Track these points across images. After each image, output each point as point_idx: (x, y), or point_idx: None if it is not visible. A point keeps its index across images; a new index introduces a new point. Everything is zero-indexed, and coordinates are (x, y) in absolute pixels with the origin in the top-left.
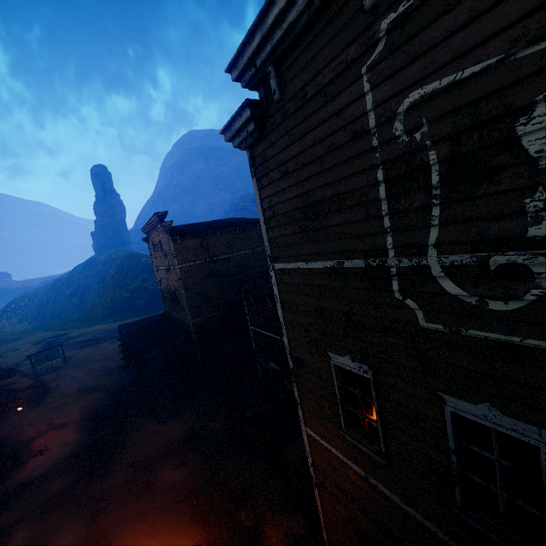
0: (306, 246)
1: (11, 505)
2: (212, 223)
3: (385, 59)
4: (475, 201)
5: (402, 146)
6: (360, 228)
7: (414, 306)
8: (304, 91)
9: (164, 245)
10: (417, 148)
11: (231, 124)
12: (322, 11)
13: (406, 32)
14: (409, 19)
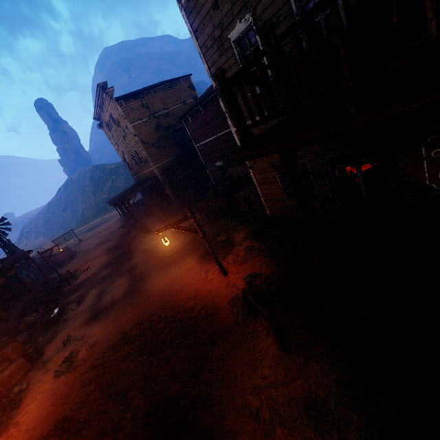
0: None
1: (81, 288)
2: (146, 88)
3: None
4: None
5: None
6: None
7: None
8: None
9: (114, 115)
10: None
11: None
12: None
13: None
14: None
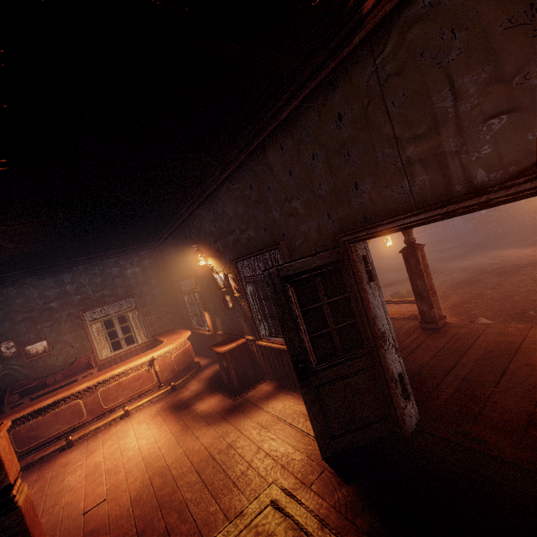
0: None
1: None
2: None
3: None
4: None
5: None
6: None
7: None
8: None
9: None
10: None
11: None
12: None
13: None
14: None
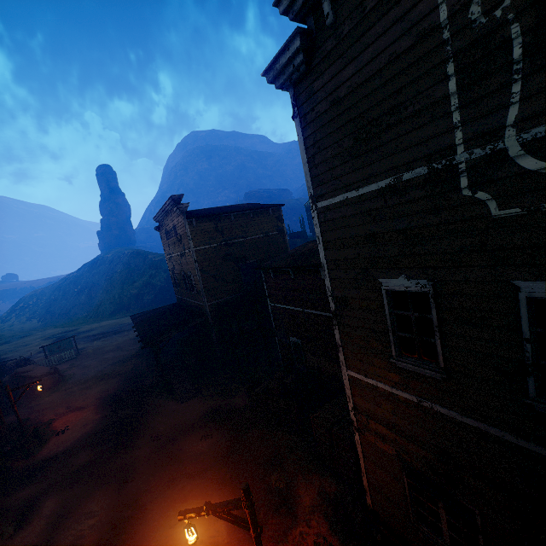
0: (357, 172)
1: (38, 477)
2: (226, 208)
3: None
4: None
5: (478, 29)
6: (423, 133)
7: (485, 198)
8: (362, 6)
9: (179, 229)
10: (497, 27)
11: (276, 61)
12: None
13: None
14: None
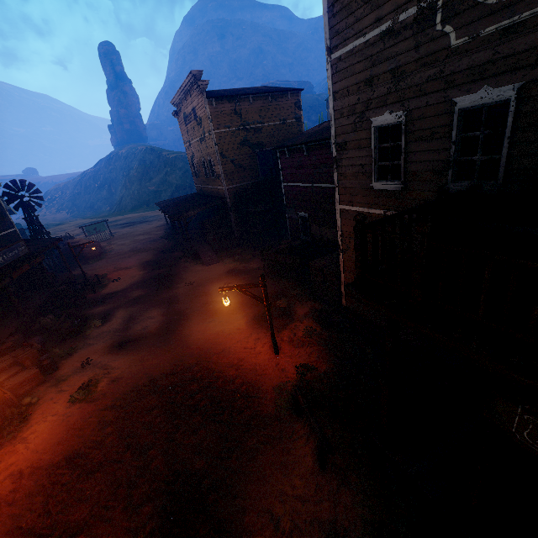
0: (366, 18)
1: (107, 302)
2: (245, 90)
3: None
4: None
5: None
6: None
7: (449, 30)
8: None
9: (198, 111)
10: None
11: None
12: None
13: None
14: None
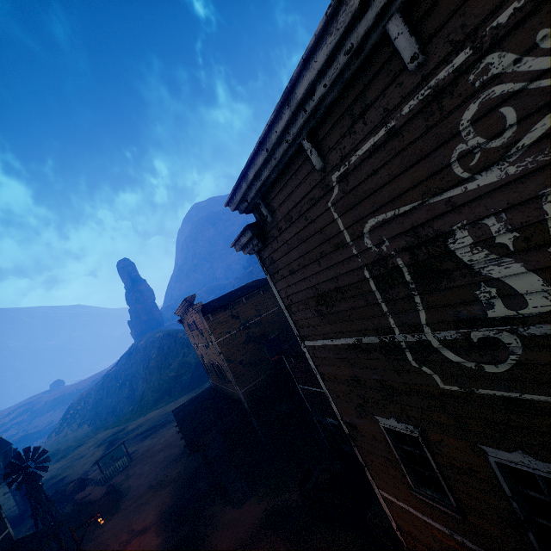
0: (327, 326)
1: None
2: (237, 292)
3: (342, 198)
4: (442, 292)
5: (375, 254)
6: (365, 312)
7: (430, 372)
8: (289, 215)
9: (198, 324)
10: (387, 256)
11: (238, 240)
12: (286, 166)
13: (351, 184)
14: (350, 176)
